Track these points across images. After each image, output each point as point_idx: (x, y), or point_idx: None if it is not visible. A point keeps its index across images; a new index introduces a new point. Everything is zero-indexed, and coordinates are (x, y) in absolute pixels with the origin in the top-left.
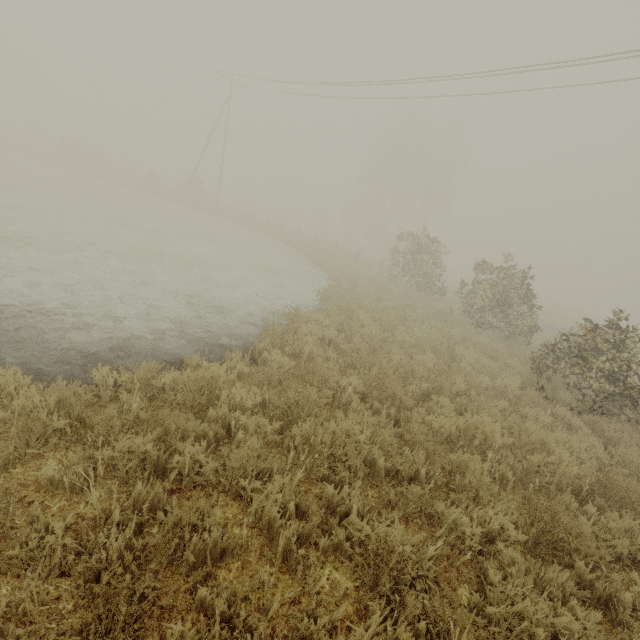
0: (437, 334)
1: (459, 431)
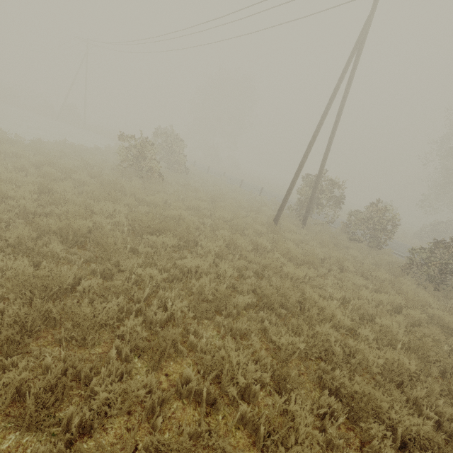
0: (104, 157)
1: (12, 153)
